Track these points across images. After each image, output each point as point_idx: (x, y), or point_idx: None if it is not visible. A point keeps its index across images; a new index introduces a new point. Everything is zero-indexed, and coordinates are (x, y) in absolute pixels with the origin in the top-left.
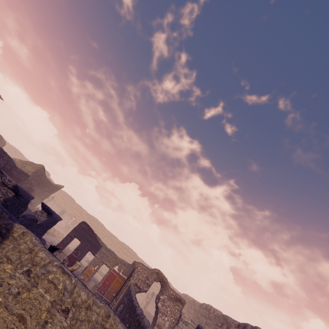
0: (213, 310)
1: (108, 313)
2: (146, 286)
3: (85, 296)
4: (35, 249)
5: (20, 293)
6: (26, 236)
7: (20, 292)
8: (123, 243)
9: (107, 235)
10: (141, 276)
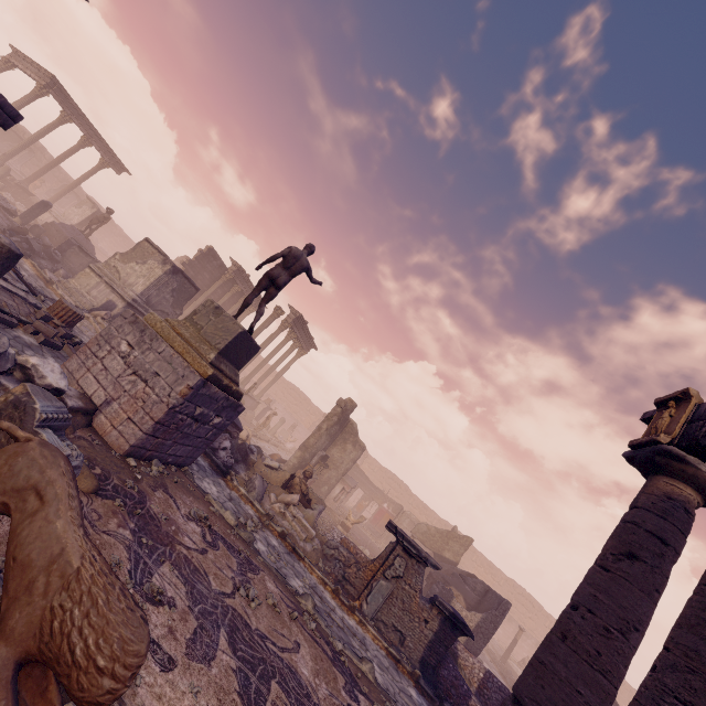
0: None
1: None
2: None
3: None
4: None
5: None
6: None
7: None
8: (514, 584)
9: (482, 564)
10: None
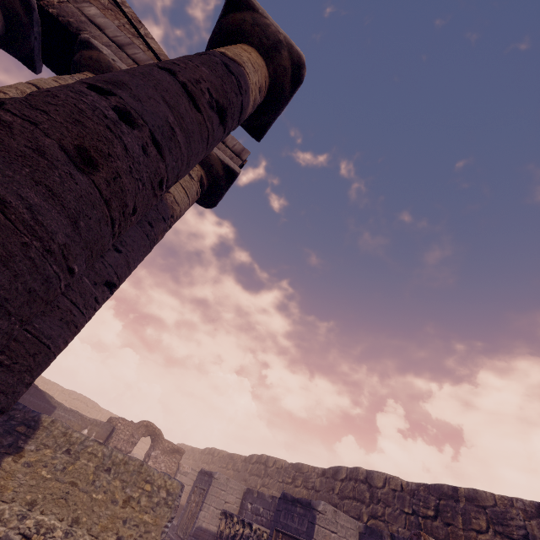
0: (218, 452)
1: (142, 463)
2: (130, 446)
3: (122, 456)
4: (69, 431)
5: (66, 467)
6: (56, 423)
7: (66, 467)
8: (71, 392)
9: (37, 383)
10: (123, 435)
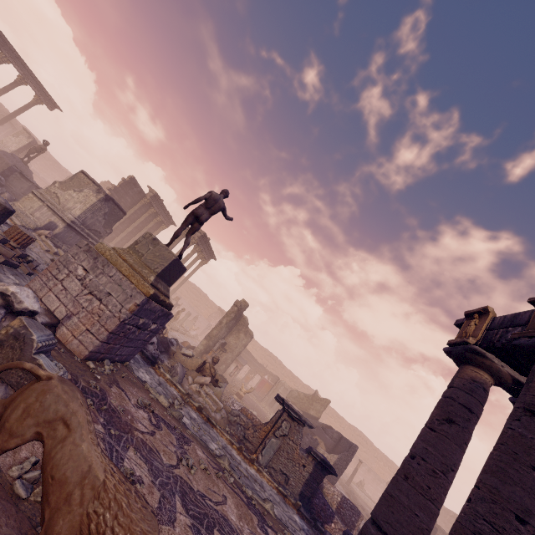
0: None
1: None
2: None
3: None
4: None
5: None
6: None
7: None
8: (354, 428)
9: (333, 416)
10: None
